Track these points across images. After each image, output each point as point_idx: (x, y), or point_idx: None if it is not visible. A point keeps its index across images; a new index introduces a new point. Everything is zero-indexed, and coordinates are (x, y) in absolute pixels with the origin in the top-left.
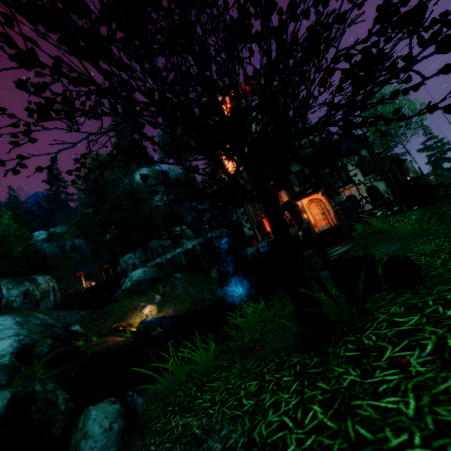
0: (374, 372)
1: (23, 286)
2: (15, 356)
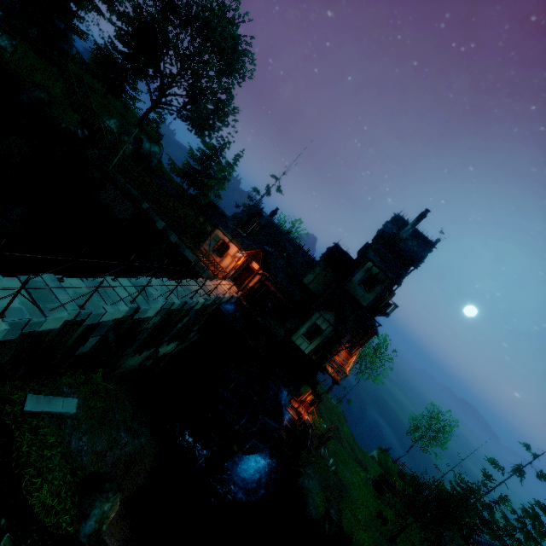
0: (399, 544)
1: None
2: None
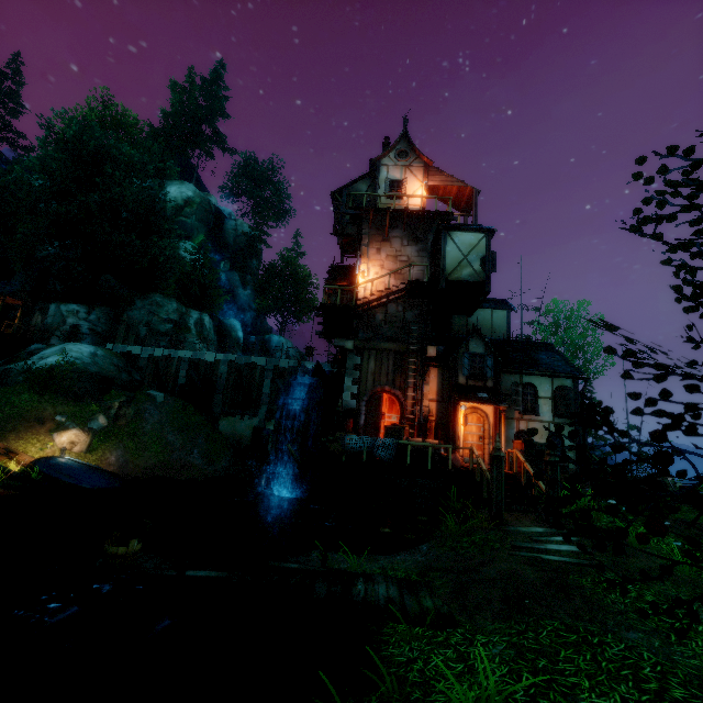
0: None
1: None
2: None
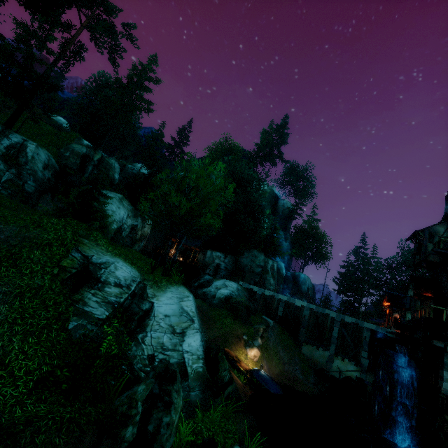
0: None
1: (136, 220)
2: (205, 365)
